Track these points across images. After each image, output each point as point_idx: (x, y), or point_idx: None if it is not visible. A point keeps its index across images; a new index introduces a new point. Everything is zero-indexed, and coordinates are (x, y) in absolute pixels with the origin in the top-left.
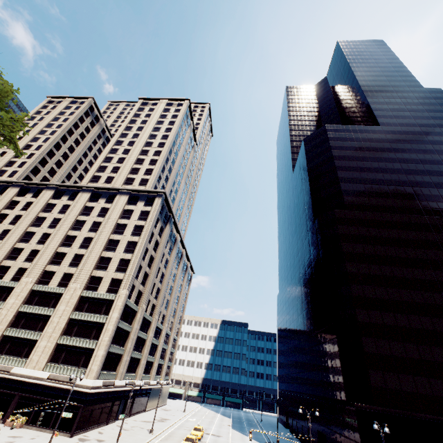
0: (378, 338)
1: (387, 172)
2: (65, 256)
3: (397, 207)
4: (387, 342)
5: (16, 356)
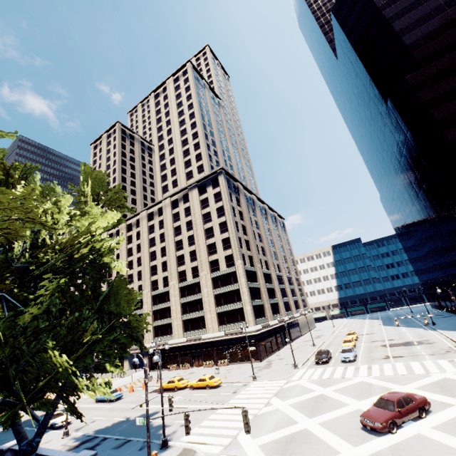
0: None
1: None
2: (184, 257)
3: None
4: None
5: (198, 329)
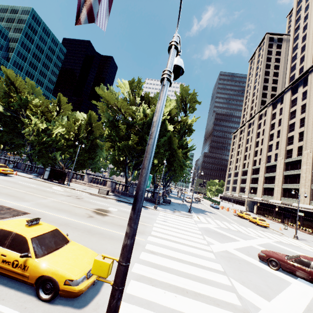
0: None
1: None
2: (293, 137)
3: None
4: None
5: (293, 198)
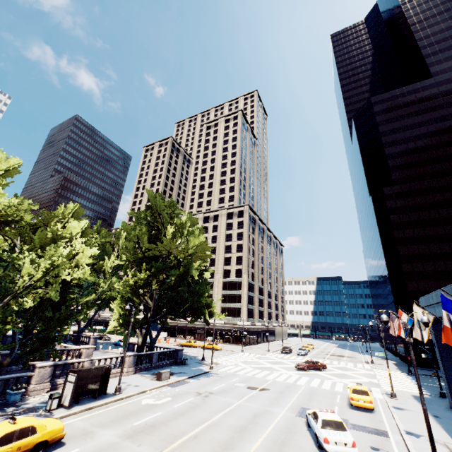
0: (419, 280)
1: (437, 134)
2: None
3: (444, 170)
4: (426, 282)
5: None
